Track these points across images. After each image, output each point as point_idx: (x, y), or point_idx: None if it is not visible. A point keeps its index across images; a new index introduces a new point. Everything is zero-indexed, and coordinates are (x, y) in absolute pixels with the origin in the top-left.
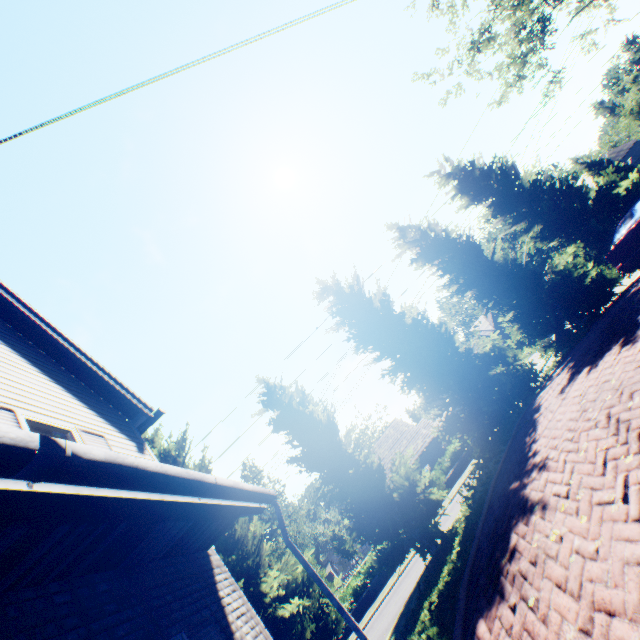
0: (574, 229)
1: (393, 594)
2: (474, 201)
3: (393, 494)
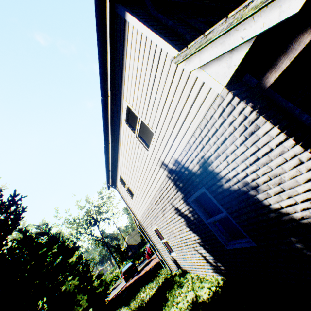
0: None
1: None
2: None
3: (81, 308)
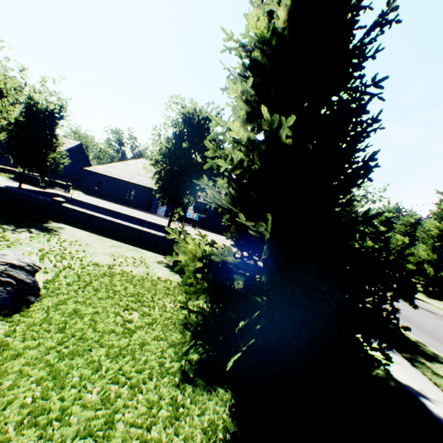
0: None
1: None
2: None
3: None
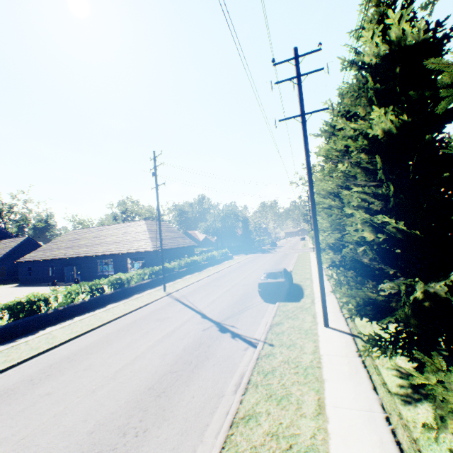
0: None
1: (221, 279)
2: None
3: None
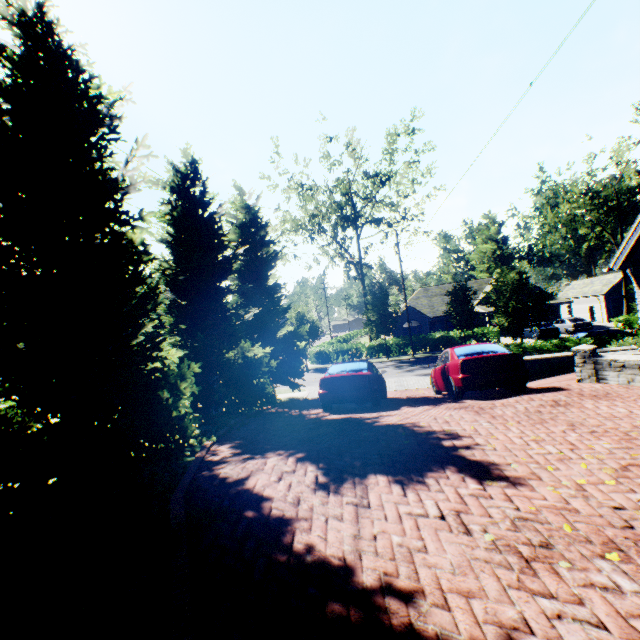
0: (258, 339)
1: None
2: (241, 245)
3: None
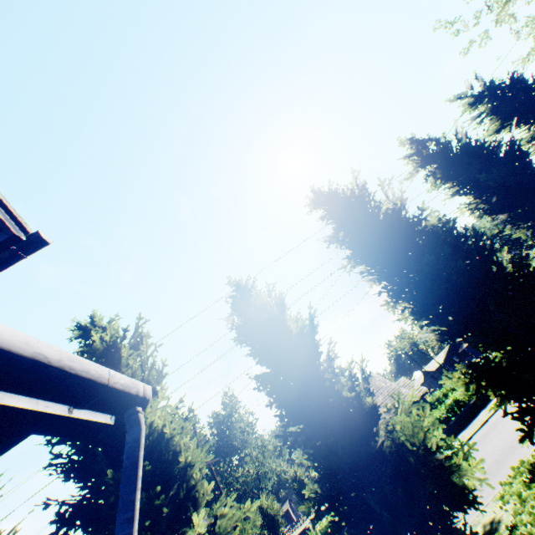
0: None
1: None
2: (511, 120)
3: (392, 455)
